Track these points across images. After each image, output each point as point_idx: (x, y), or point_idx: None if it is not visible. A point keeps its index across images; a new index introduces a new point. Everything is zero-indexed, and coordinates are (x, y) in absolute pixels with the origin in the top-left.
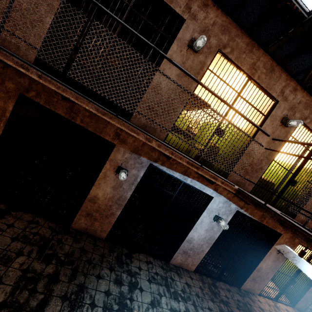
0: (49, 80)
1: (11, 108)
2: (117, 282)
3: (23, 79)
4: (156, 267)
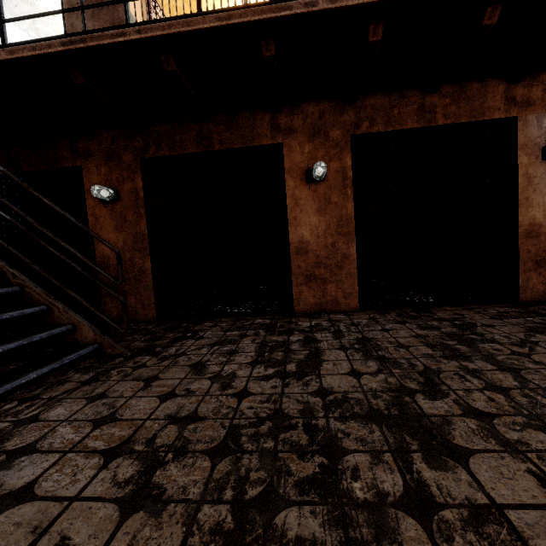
0: None
1: (350, 162)
2: None
3: (346, 115)
4: None
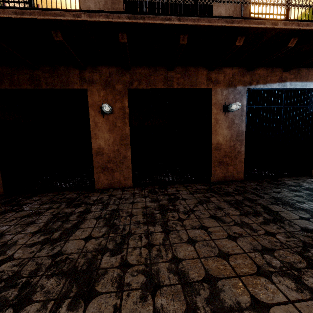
0: (186, 19)
1: (127, 104)
2: (294, 191)
3: (125, 76)
4: (306, 179)
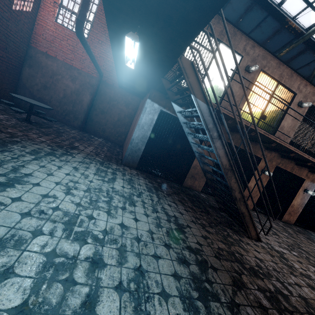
0: None
1: (272, 172)
2: None
3: (279, 160)
4: None
